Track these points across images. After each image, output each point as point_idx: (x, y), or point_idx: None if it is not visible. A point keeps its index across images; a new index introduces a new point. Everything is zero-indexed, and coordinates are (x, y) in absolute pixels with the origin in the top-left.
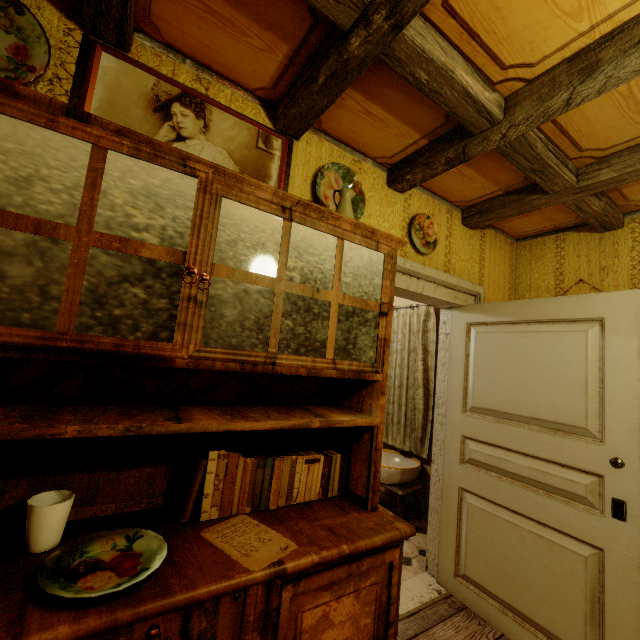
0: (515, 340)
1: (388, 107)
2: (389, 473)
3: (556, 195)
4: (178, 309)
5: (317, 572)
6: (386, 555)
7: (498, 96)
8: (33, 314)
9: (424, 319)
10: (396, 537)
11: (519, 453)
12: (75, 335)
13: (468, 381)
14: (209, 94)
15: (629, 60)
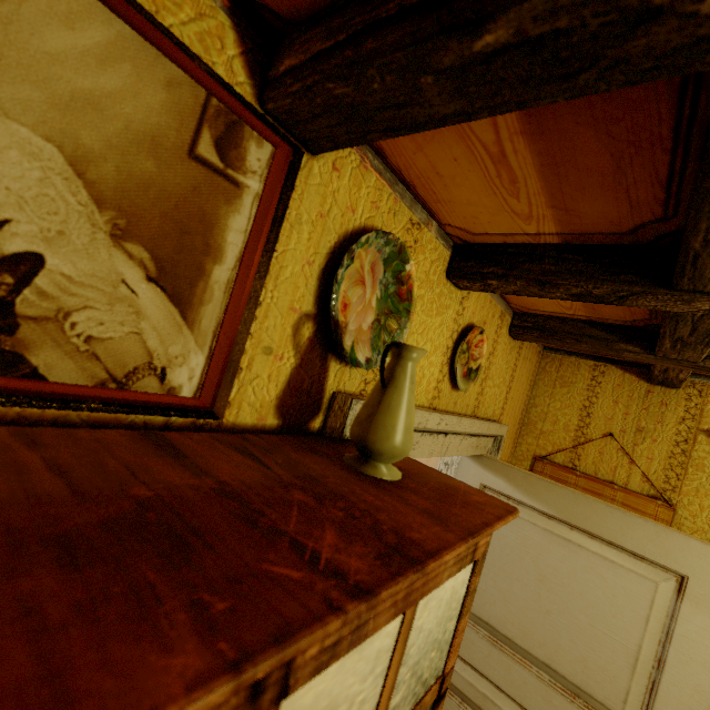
0: (548, 544)
1: (552, 166)
2: None
3: (663, 360)
4: None
5: None
6: None
7: None
8: None
9: None
10: None
11: (514, 700)
12: None
13: None
14: None
15: None
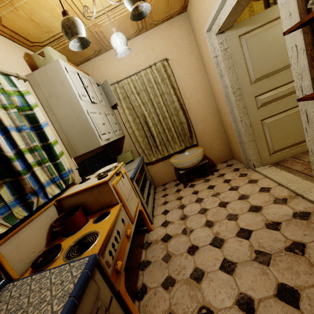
0: (267, 33)
1: None
2: (201, 155)
3: None
4: None
5: None
6: None
7: None
8: None
9: (164, 70)
10: None
11: (281, 86)
12: None
13: (248, 68)
14: None
15: None
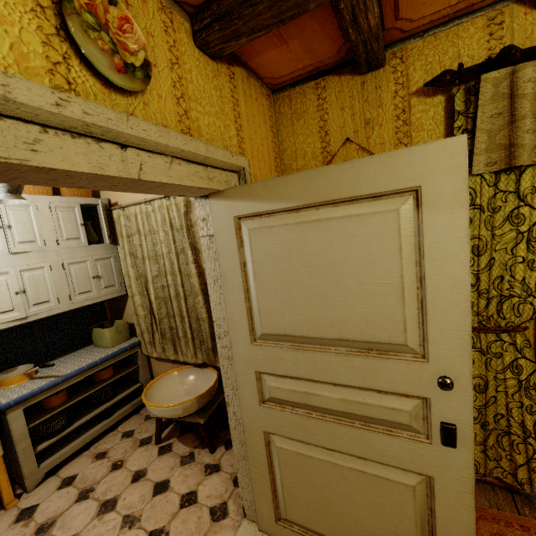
0: (303, 235)
1: None
2: (184, 409)
3: None
4: None
5: None
6: None
7: None
8: None
9: (185, 211)
10: None
11: (327, 383)
12: None
13: (251, 300)
14: None
15: None
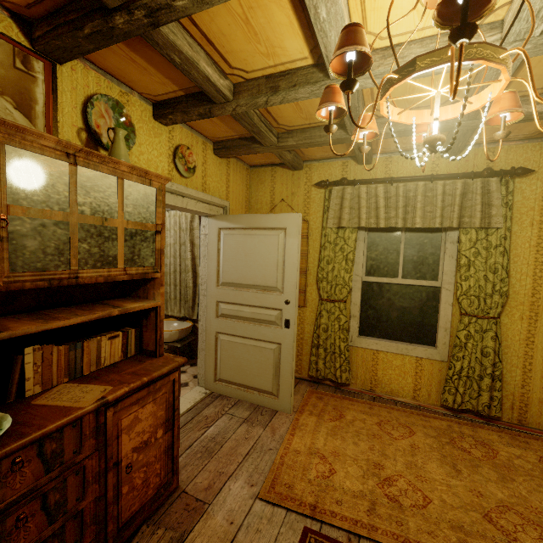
0: (245, 240)
1: (150, 62)
2: (170, 334)
3: (268, 148)
4: None
5: (128, 396)
6: (171, 377)
7: (229, 82)
8: None
9: (190, 220)
10: (176, 366)
11: (247, 305)
12: None
13: (220, 266)
14: None
15: (291, 93)
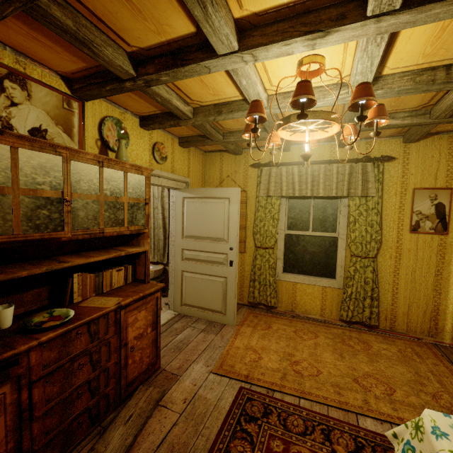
0: (202, 205)
1: (141, 97)
2: None
3: (217, 142)
4: (64, 217)
5: (132, 304)
6: (155, 295)
7: (190, 107)
8: (1, 229)
9: (161, 190)
10: (159, 288)
11: (203, 251)
12: (23, 235)
13: (184, 224)
14: (27, 72)
15: (230, 115)
